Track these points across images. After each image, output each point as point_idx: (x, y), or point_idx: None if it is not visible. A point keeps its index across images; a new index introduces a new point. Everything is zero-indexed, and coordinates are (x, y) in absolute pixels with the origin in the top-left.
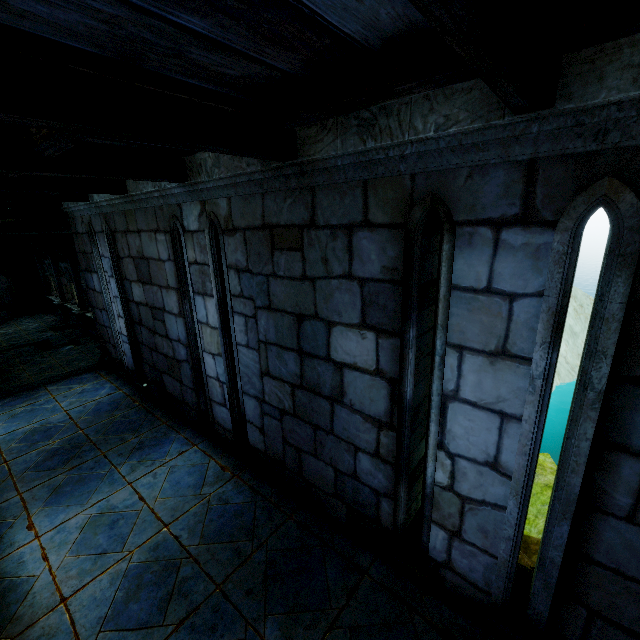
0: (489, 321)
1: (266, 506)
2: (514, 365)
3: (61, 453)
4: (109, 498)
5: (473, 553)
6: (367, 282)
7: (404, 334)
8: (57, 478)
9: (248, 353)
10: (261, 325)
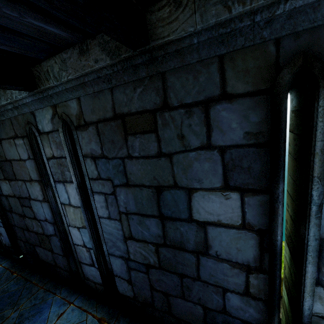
0: None
1: None
2: None
3: None
4: None
5: None
6: (228, 149)
7: (274, 190)
8: None
9: (110, 223)
10: (121, 200)
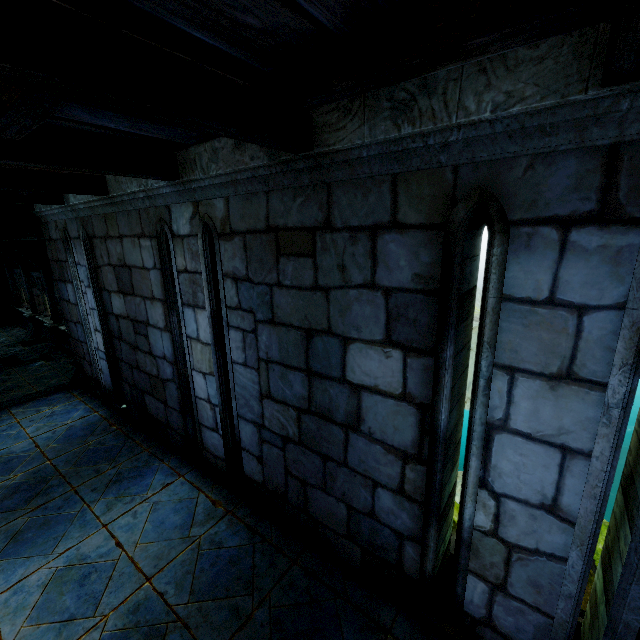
0: (551, 338)
1: (266, 549)
2: (582, 391)
3: (23, 489)
4: (79, 545)
5: (521, 610)
6: (394, 292)
7: (440, 353)
8: (17, 521)
9: (245, 372)
10: (262, 341)
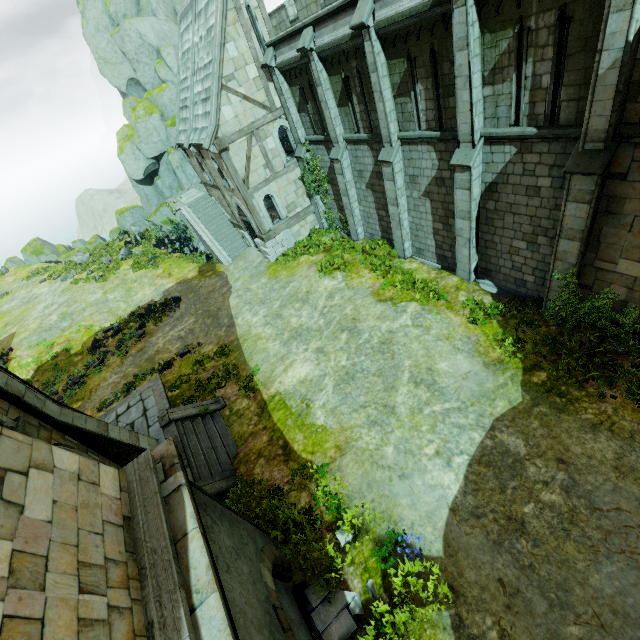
0: None
1: None
2: None
3: None
4: None
5: None
6: None
7: None
8: None
9: None
10: None
